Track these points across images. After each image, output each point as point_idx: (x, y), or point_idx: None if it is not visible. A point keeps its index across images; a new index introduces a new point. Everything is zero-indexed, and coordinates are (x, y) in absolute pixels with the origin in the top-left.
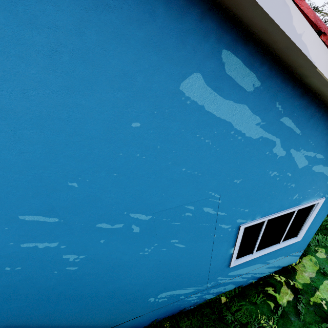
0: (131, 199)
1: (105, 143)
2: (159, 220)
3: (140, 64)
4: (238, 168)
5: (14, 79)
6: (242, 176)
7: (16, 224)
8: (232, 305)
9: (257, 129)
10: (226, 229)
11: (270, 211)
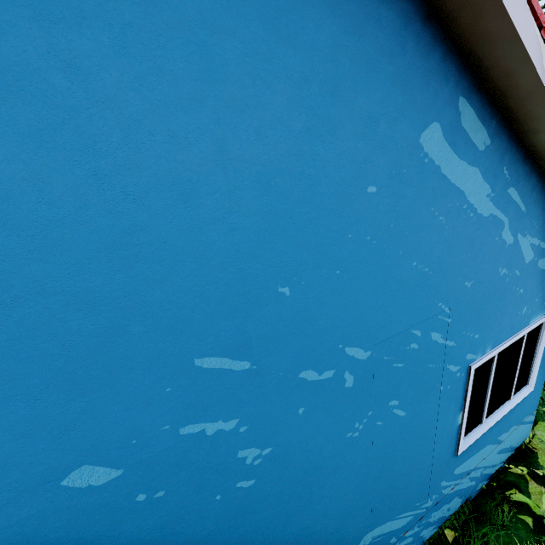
0: (351, 319)
1: (335, 217)
2: (379, 359)
3: (385, 106)
4: (469, 262)
5: (253, 111)
6: (473, 275)
7: (185, 378)
8: (470, 539)
9: (487, 203)
10: (454, 374)
11: (500, 338)
